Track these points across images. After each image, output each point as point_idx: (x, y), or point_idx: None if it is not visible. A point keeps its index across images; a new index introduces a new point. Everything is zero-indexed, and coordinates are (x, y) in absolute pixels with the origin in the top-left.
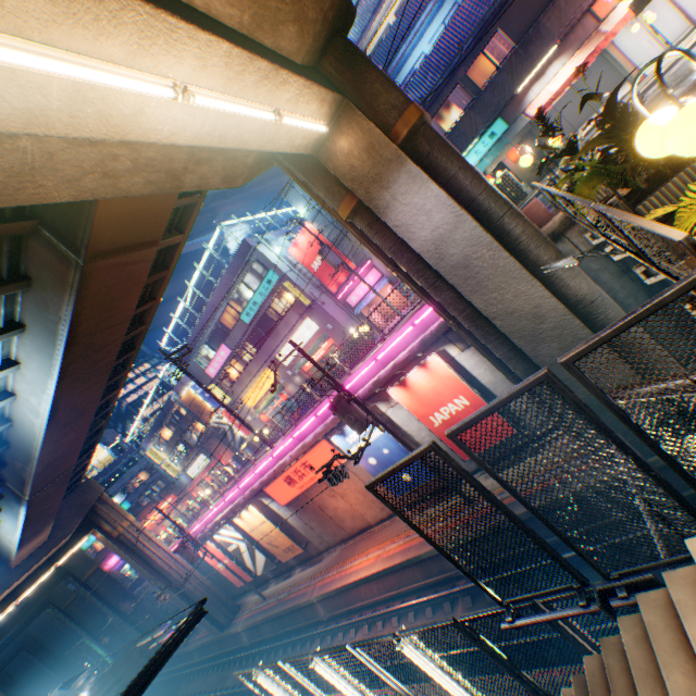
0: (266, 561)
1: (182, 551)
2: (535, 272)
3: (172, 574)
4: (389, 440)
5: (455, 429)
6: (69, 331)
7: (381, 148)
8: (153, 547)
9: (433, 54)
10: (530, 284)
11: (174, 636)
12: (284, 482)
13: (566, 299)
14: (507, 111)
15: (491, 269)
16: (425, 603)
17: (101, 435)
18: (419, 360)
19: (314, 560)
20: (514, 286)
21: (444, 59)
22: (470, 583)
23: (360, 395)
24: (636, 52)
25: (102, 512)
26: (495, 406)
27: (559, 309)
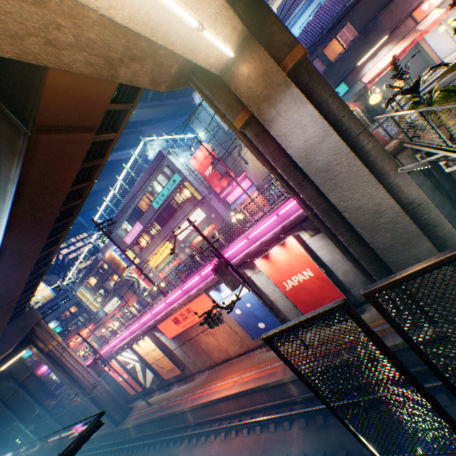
0: (154, 378)
1: (93, 366)
2: (378, 179)
3: (84, 382)
4: (252, 297)
5: (375, 287)
6: (16, 189)
7: (273, 74)
8: (73, 361)
9: (302, 35)
10: (375, 187)
11: (74, 443)
12: (172, 321)
13: (399, 201)
14: (348, 78)
15: (346, 173)
16: (269, 420)
17: (43, 277)
18: (279, 241)
19: (188, 379)
20: (363, 188)
21: (309, 38)
22: (305, 408)
23: (234, 263)
24: (436, 50)
25: (38, 333)
26: (432, 265)
27: (395, 208)
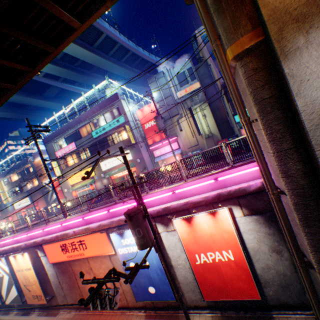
0: (17, 297)
1: None
2: None
3: None
4: (154, 257)
5: None
6: None
7: None
8: None
9: None
10: None
11: None
12: (60, 247)
13: None
14: None
15: None
16: None
17: None
18: (207, 207)
19: (51, 311)
20: None
21: None
22: None
23: (149, 212)
24: None
25: None
26: None
27: None
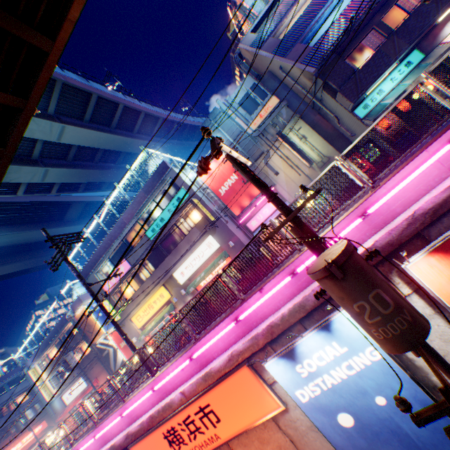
0: None
1: None
2: None
3: None
4: (392, 377)
5: None
6: None
7: None
8: None
9: (353, 3)
10: None
11: None
12: (163, 439)
13: None
14: (422, 44)
15: None
16: None
17: None
18: None
19: None
20: None
21: (366, 1)
22: None
23: None
24: None
25: None
26: None
27: None
